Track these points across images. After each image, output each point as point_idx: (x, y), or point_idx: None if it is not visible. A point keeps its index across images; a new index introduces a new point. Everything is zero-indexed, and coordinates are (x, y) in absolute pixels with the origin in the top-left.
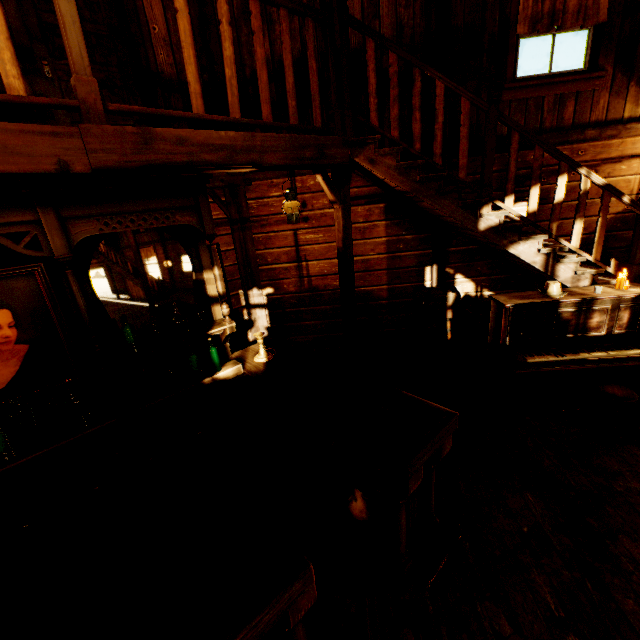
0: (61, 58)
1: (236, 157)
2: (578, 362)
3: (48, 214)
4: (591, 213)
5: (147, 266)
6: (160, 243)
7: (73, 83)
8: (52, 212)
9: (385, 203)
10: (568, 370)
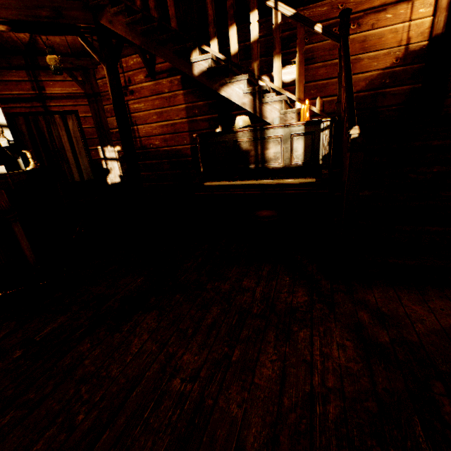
0: None
1: None
2: (244, 187)
3: None
4: (357, 70)
5: None
6: None
7: None
8: None
9: (181, 75)
10: (238, 194)
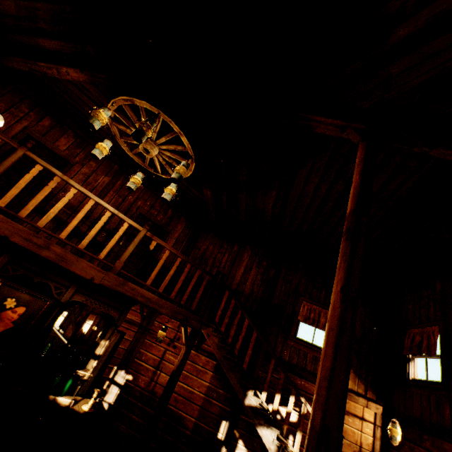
0: (129, 242)
1: (149, 303)
2: None
3: (74, 287)
4: None
5: (84, 322)
6: (98, 317)
7: (117, 261)
8: (76, 287)
9: (217, 362)
10: None
